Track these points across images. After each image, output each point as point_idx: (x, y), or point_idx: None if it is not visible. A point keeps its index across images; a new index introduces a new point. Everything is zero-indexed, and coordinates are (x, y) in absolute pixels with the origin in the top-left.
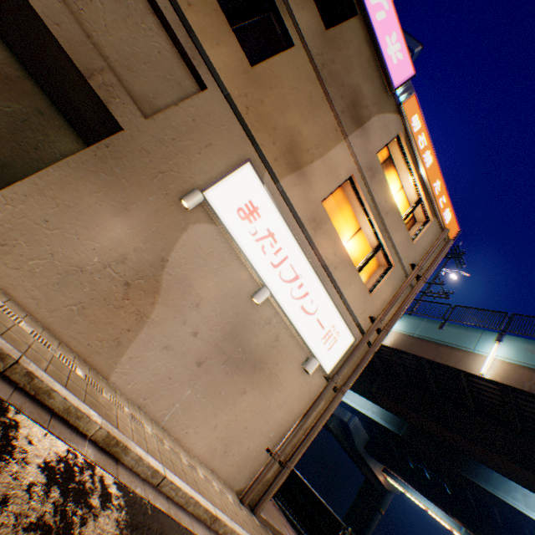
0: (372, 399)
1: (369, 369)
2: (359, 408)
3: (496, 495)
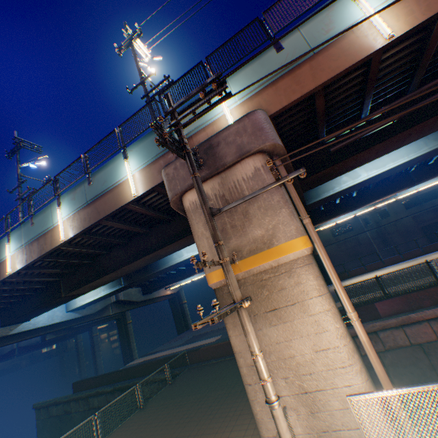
0: (80, 295)
1: (53, 282)
2: (97, 296)
3: (170, 265)
